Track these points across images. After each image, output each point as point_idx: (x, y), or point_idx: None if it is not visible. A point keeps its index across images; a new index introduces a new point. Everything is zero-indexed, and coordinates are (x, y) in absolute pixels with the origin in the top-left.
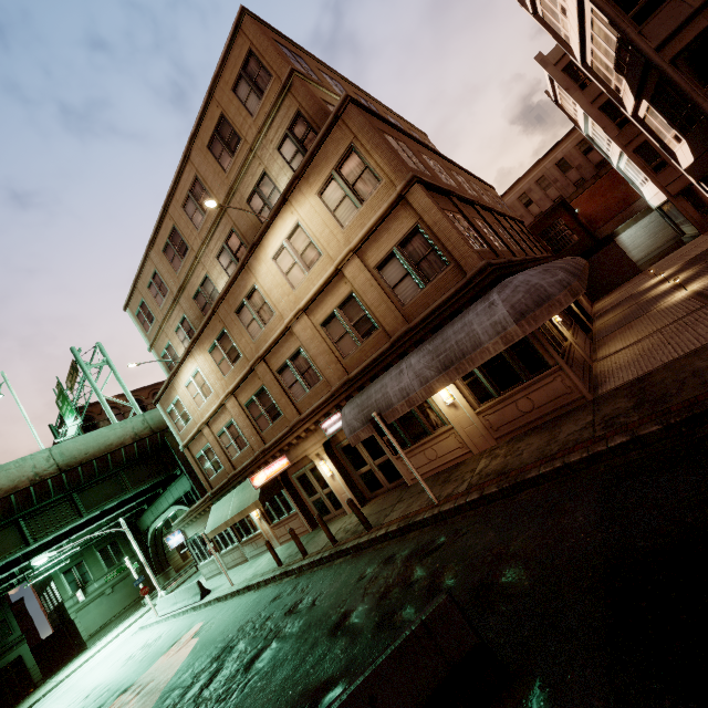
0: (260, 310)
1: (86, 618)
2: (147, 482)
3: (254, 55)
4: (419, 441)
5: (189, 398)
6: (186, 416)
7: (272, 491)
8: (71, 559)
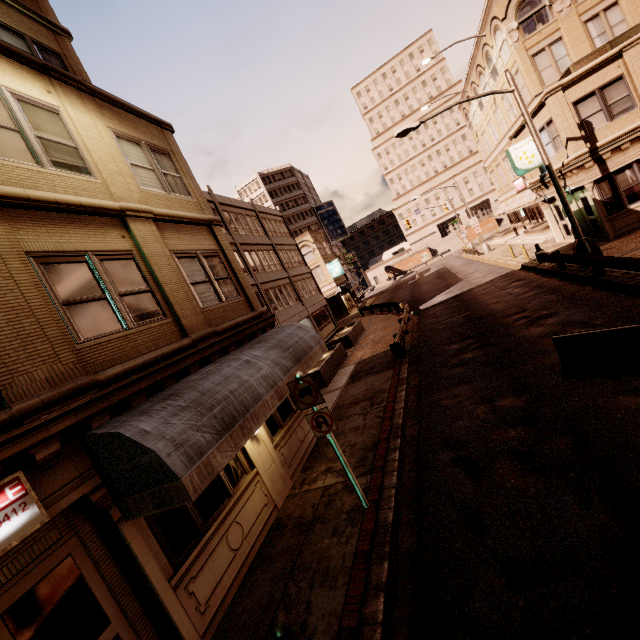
0: None
1: None
2: None
3: None
4: (220, 515)
5: None
6: None
7: None
8: None
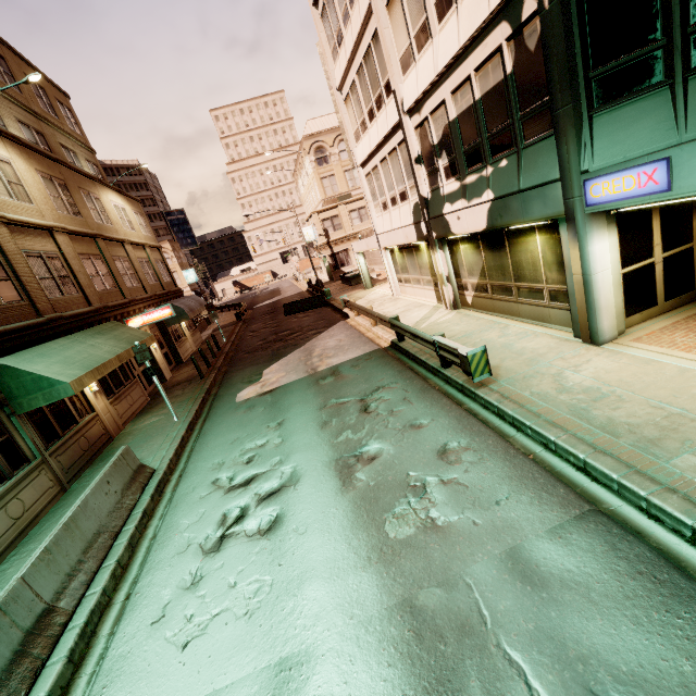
0: (103, 212)
1: None
2: None
3: (73, 115)
4: (182, 340)
5: None
6: None
7: None
8: None
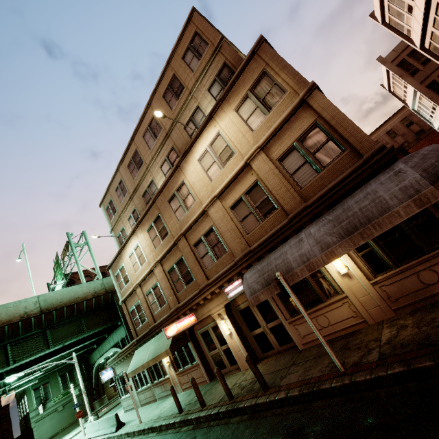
0: (185, 198)
1: (41, 428)
2: (97, 328)
3: (198, 34)
4: (312, 308)
5: (130, 265)
6: (126, 278)
7: (181, 343)
8: (41, 379)
